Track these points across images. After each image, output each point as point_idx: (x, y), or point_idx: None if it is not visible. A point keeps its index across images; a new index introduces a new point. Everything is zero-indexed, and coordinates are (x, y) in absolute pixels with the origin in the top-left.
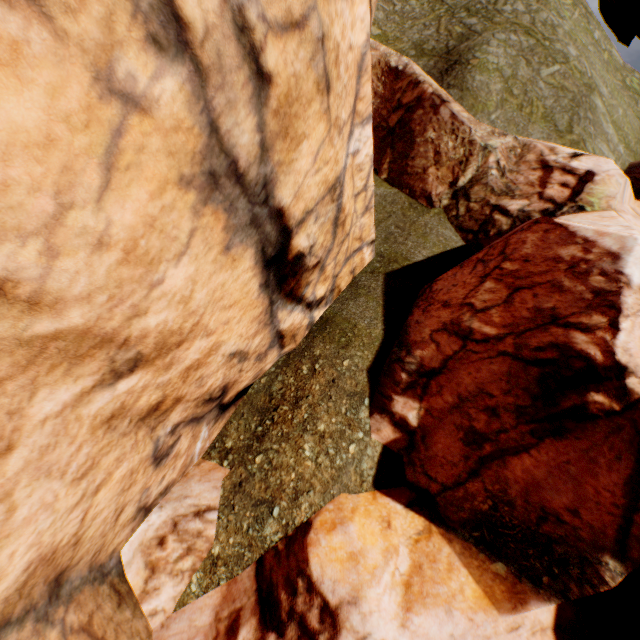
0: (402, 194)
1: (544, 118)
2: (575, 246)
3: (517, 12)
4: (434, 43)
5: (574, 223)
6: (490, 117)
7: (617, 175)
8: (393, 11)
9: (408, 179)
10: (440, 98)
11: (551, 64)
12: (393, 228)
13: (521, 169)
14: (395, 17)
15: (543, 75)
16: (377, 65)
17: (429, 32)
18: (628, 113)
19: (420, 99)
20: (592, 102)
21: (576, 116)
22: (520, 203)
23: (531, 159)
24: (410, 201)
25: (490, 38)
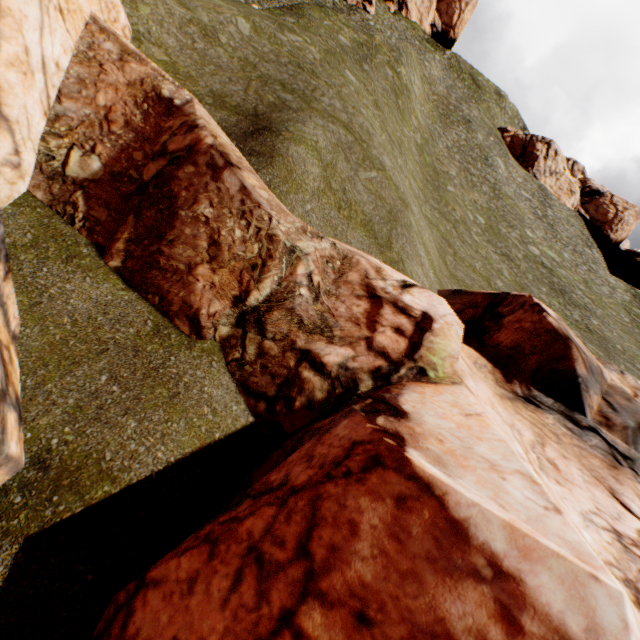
0: (146, 303)
1: (364, 225)
2: (478, 587)
3: (335, 108)
4: (240, 99)
5: (457, 488)
6: (304, 208)
7: (456, 324)
8: (192, 46)
9: (161, 277)
10: (225, 157)
11: (368, 169)
12: (104, 380)
13: (342, 292)
14: (194, 53)
15: (361, 178)
16: (139, 84)
17: (236, 86)
18: (431, 238)
19: (193, 149)
20: (406, 220)
21: (394, 231)
22: (342, 352)
23: (355, 279)
24: (159, 319)
25: (307, 119)
